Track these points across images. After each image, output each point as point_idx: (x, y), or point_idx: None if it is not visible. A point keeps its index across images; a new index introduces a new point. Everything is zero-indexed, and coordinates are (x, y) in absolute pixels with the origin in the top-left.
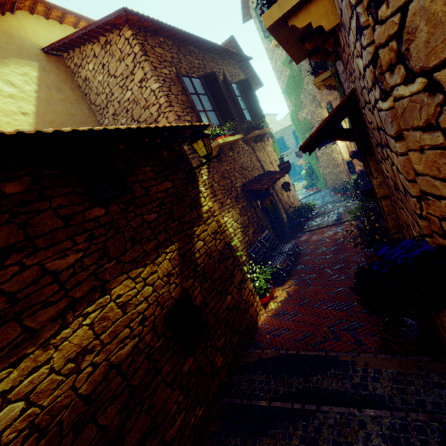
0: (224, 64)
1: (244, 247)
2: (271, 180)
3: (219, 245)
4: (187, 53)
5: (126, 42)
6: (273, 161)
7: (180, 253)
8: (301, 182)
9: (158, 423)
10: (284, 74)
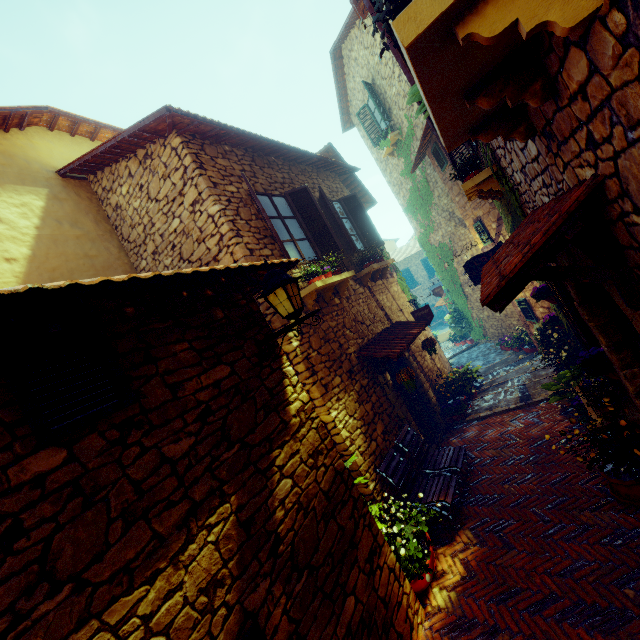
0: (319, 178)
1: (370, 462)
2: (405, 339)
3: (323, 479)
4: (265, 165)
5: (173, 153)
6: (403, 306)
7: (240, 519)
8: (443, 330)
9: None
10: (404, 188)
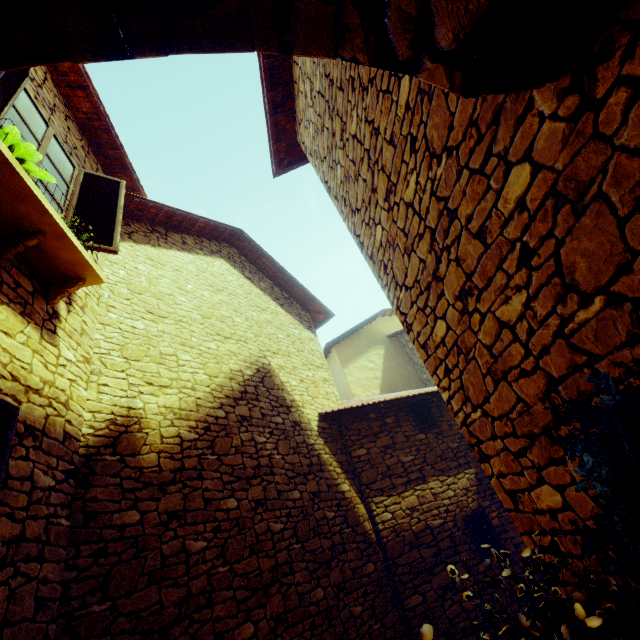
0: None
1: None
2: None
3: None
4: None
5: None
6: None
7: (477, 477)
8: None
9: (457, 587)
10: None
